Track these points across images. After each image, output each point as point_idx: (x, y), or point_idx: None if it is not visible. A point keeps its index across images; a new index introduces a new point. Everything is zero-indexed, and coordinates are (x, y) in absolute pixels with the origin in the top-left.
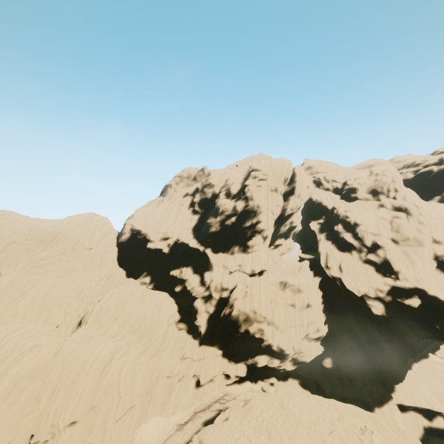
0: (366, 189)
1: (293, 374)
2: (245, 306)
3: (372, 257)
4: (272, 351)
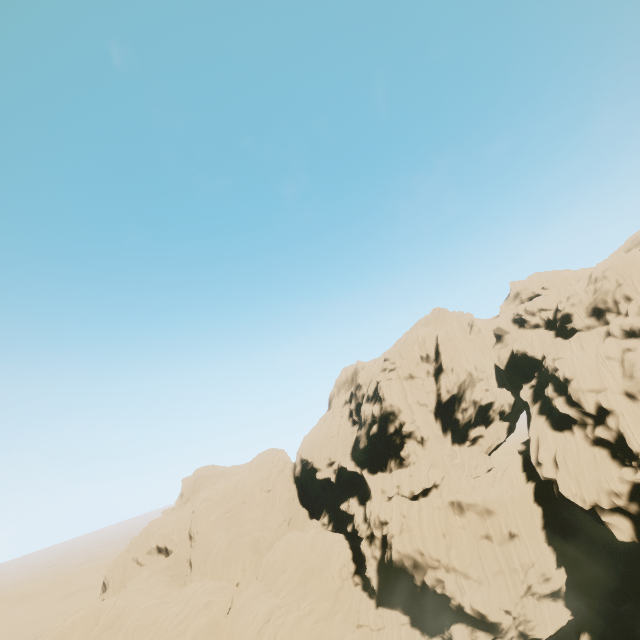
0: (584, 311)
1: None
2: (404, 545)
3: (600, 433)
4: (470, 616)
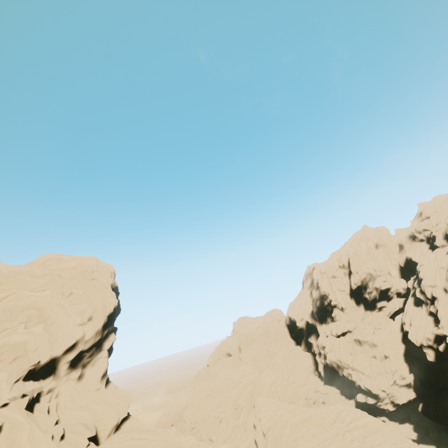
0: (441, 235)
1: (410, 420)
2: (331, 357)
3: (431, 309)
4: (365, 391)
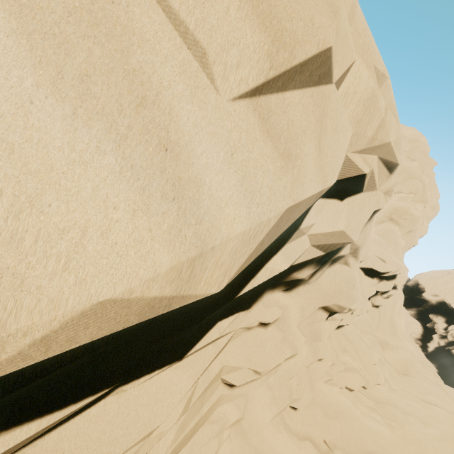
0: None
1: None
2: None
3: None
4: None
